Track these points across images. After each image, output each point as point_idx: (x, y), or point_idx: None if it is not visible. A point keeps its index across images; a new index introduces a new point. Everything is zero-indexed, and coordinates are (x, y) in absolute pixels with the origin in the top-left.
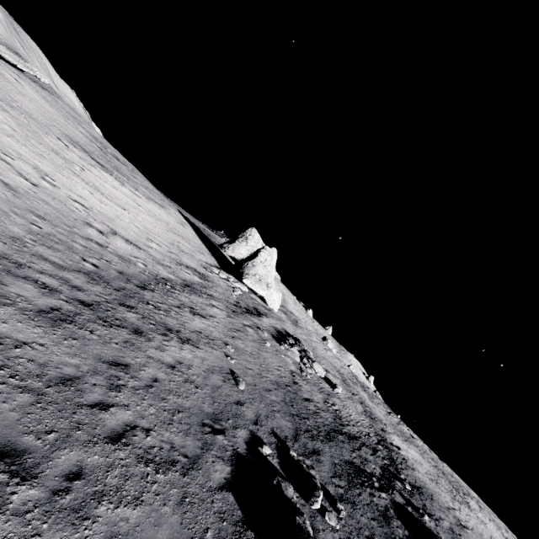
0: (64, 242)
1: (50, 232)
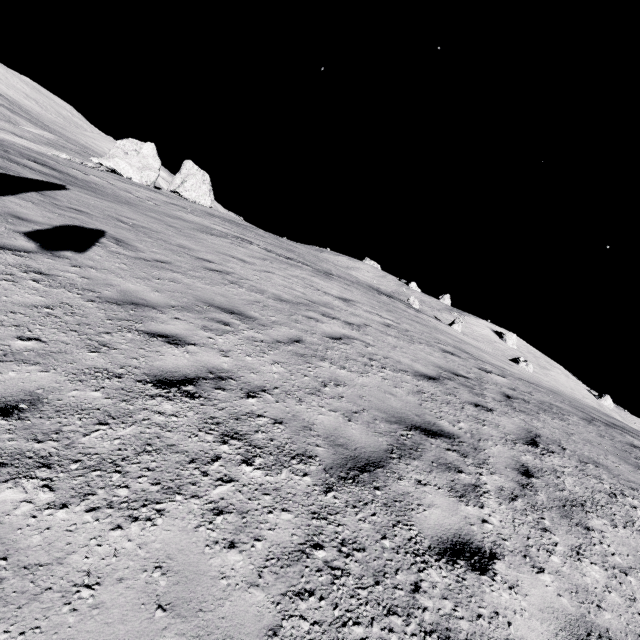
0: None
1: None
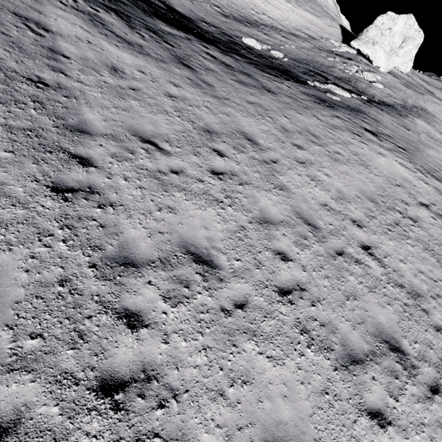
0: (237, 10)
1: (234, 7)
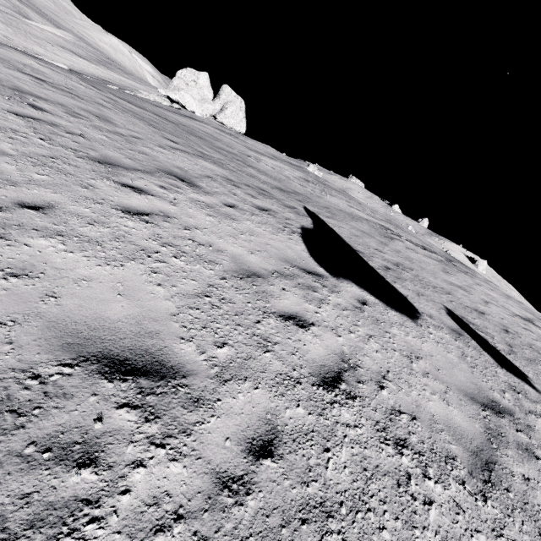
0: None
1: None
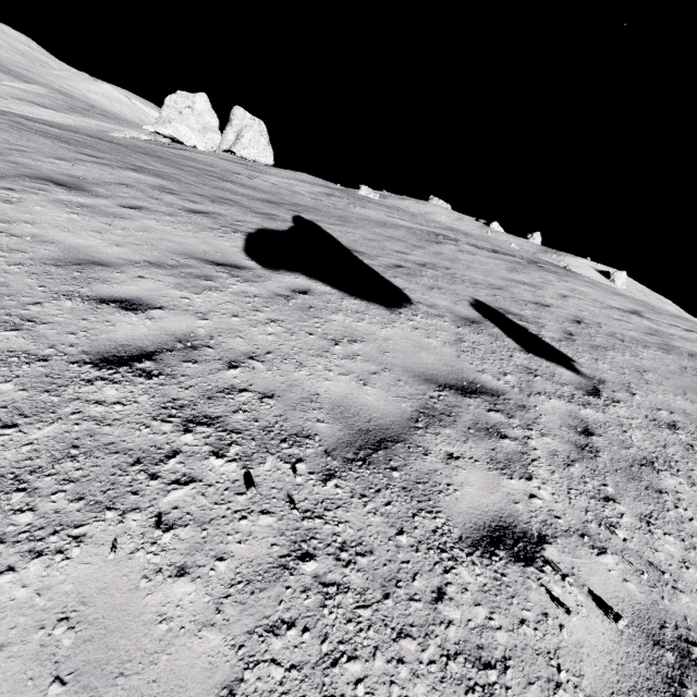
0: None
1: None
